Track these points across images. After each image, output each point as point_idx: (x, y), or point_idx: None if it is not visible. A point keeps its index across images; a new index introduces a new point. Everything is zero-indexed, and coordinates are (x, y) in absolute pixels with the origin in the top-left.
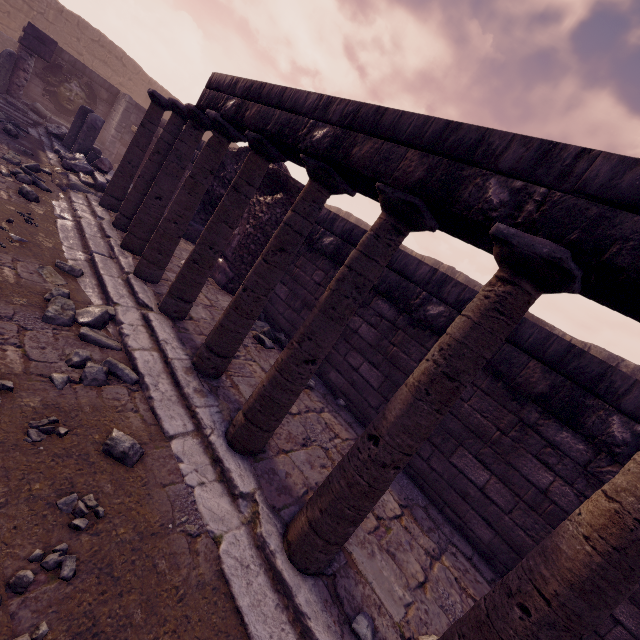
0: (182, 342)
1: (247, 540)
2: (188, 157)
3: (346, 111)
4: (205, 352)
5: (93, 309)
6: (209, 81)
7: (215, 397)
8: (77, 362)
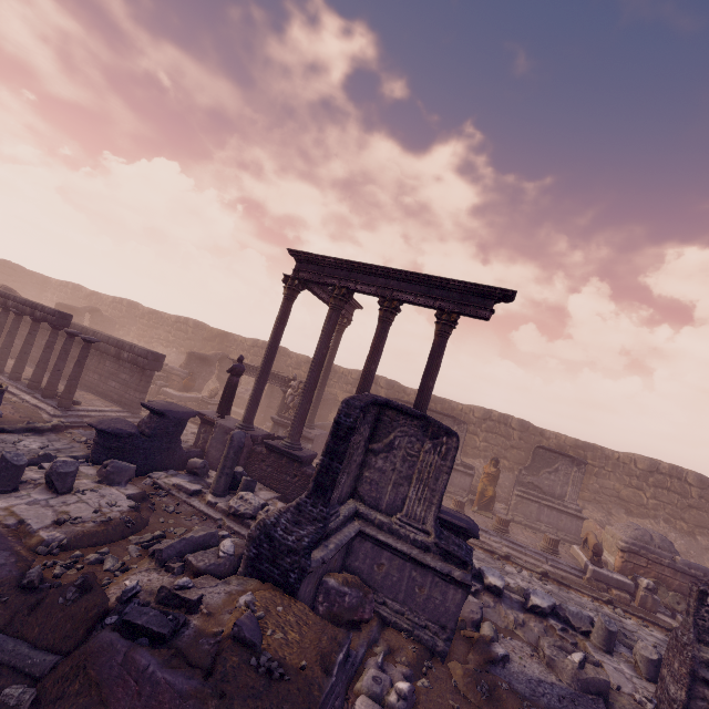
0: None
1: None
2: None
3: None
4: None
5: None
6: None
7: None
8: None
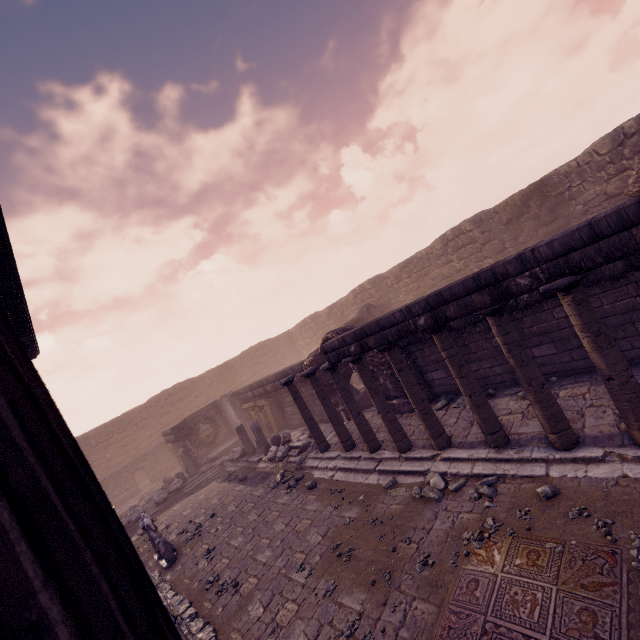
0: (473, 448)
1: (632, 464)
2: (345, 384)
3: (422, 307)
4: (492, 437)
5: (433, 480)
6: (324, 351)
7: (525, 446)
8: (478, 495)
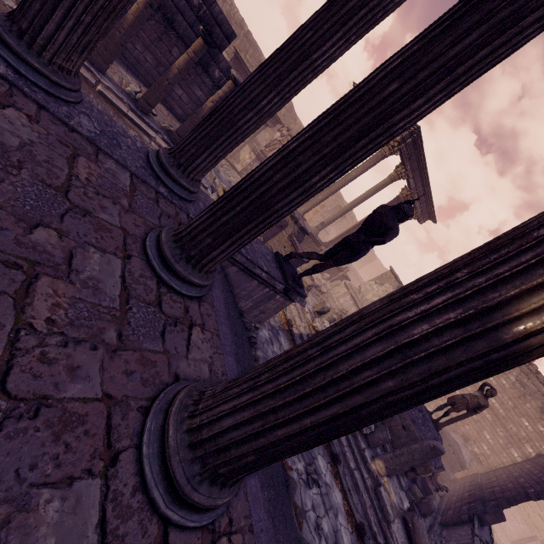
0: None
1: None
2: None
3: None
4: None
5: None
6: None
7: None
8: None
